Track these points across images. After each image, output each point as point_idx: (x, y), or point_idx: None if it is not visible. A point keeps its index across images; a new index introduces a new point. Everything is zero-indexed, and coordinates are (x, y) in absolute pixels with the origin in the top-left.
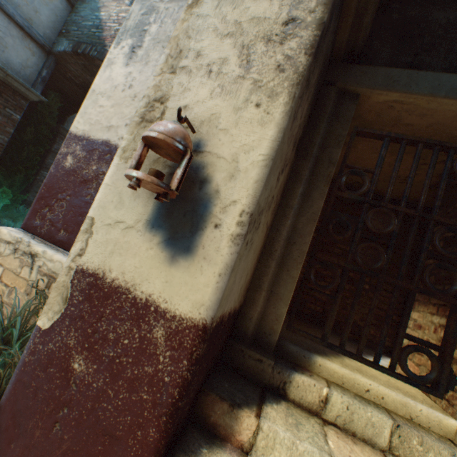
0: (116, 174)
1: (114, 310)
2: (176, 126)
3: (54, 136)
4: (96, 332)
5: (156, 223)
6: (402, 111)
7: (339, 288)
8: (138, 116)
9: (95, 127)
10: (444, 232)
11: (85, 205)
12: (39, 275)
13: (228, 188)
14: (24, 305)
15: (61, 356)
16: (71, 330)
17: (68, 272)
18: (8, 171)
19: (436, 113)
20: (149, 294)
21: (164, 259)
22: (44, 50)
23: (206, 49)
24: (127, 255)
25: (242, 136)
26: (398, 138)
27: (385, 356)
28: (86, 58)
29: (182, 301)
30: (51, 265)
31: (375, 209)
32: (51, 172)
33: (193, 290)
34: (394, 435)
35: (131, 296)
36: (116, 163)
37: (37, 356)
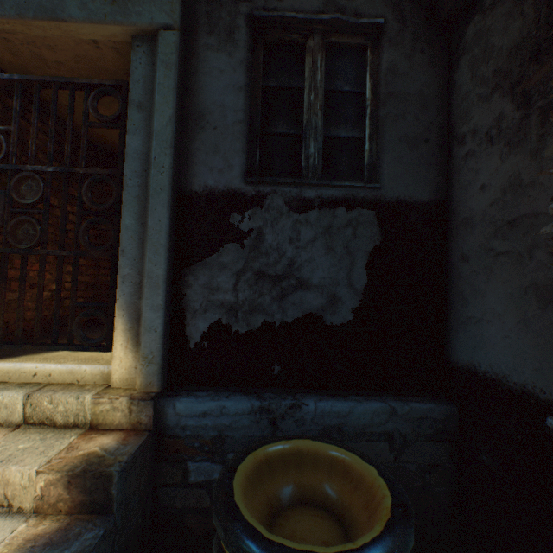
0: None
1: None
2: None
3: None
4: None
5: None
6: (26, 45)
7: (0, 280)
8: None
9: None
10: (94, 184)
11: None
12: None
13: None
14: None
15: None
16: None
17: None
18: None
19: (58, 43)
20: None
21: None
22: None
23: None
24: None
25: None
26: (27, 81)
27: None
28: None
29: None
30: None
31: (19, 176)
32: None
33: None
34: (28, 406)
35: None
36: None
37: None
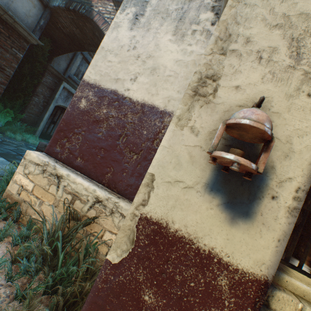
0: (172, 138)
1: (179, 257)
2: (268, 116)
3: (43, 71)
4: (163, 272)
5: (214, 187)
6: None
7: (300, 225)
8: (190, 89)
9: (104, 78)
10: None
11: (97, 140)
12: (64, 192)
13: (282, 165)
14: (60, 219)
15: (131, 288)
16: (139, 267)
17: (132, 218)
18: (11, 96)
19: None
20: (211, 247)
21: (224, 219)
22: (42, 3)
23: (254, 36)
24: (188, 211)
25: (294, 120)
26: None
27: (294, 258)
28: (76, 14)
29: (243, 258)
30: (74, 186)
31: None
32: (68, 110)
33: (253, 249)
34: None
35: (194, 247)
36: (172, 128)
37: (109, 285)
